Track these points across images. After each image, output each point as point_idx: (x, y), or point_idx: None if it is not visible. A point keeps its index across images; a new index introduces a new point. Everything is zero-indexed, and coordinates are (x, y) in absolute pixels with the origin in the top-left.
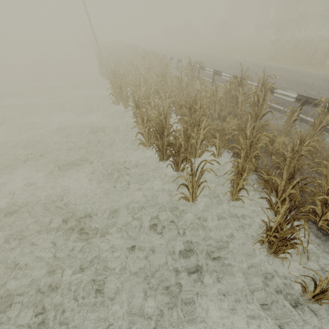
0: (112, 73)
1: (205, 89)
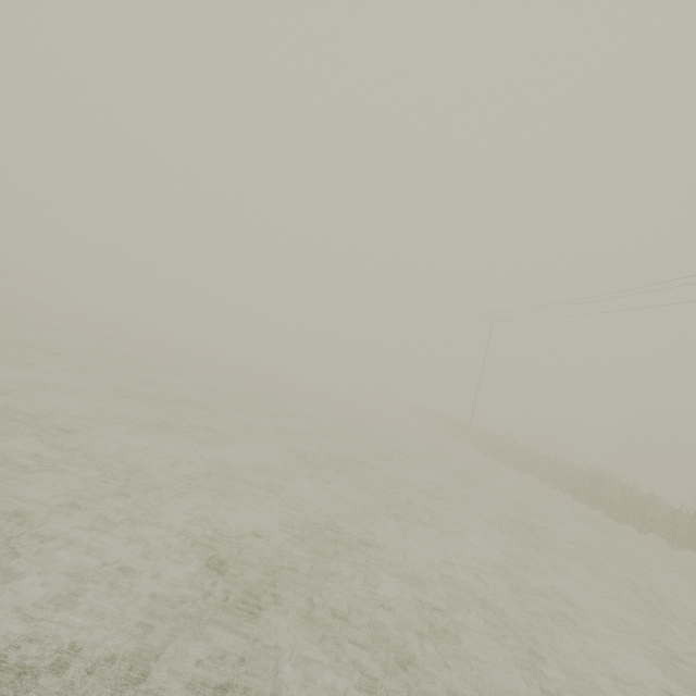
0: (591, 477)
1: None
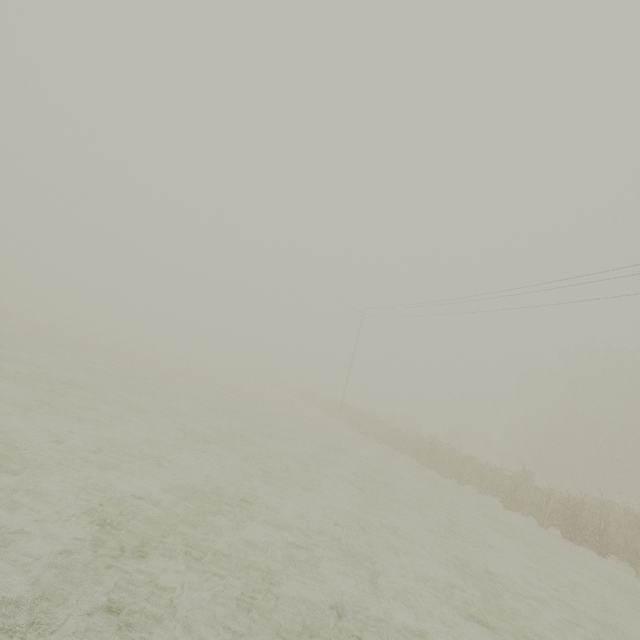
0: (429, 444)
1: (561, 498)
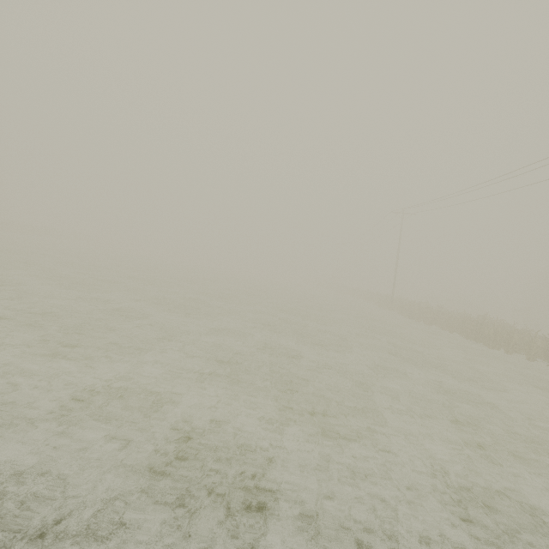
0: (474, 321)
1: None
